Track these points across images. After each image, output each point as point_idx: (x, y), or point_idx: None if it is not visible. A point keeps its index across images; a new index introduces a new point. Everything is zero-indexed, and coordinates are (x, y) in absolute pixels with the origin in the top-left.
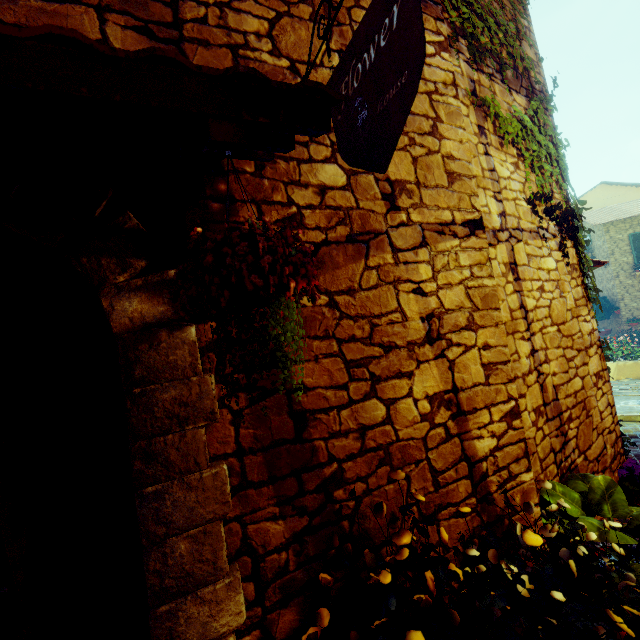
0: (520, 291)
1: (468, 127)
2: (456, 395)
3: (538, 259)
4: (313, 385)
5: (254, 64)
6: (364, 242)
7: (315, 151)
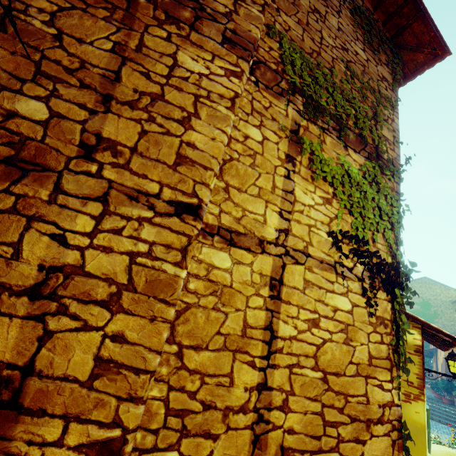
0: (275, 311)
1: (272, 150)
2: (25, 377)
3: (323, 291)
4: None
5: (21, 22)
6: (24, 169)
7: (30, 88)
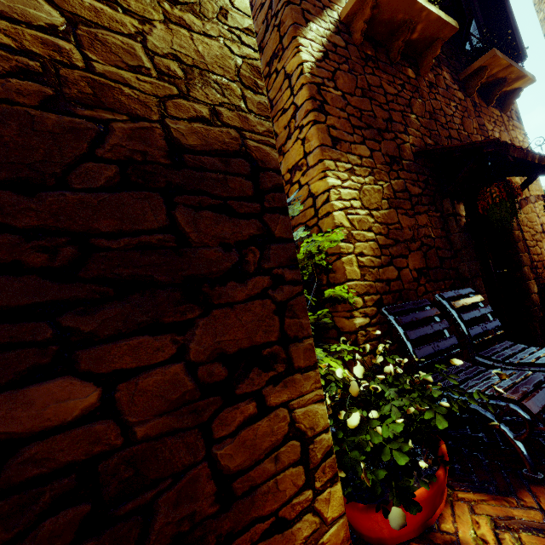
0: None
1: None
2: None
3: None
4: (528, 240)
5: None
6: (526, 200)
7: None
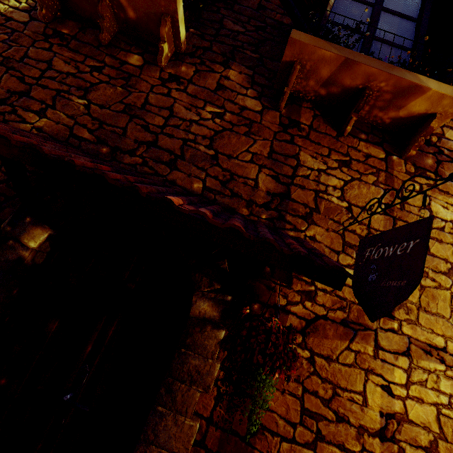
0: None
1: None
2: None
3: None
4: (273, 408)
5: (325, 201)
6: (354, 329)
7: (342, 258)
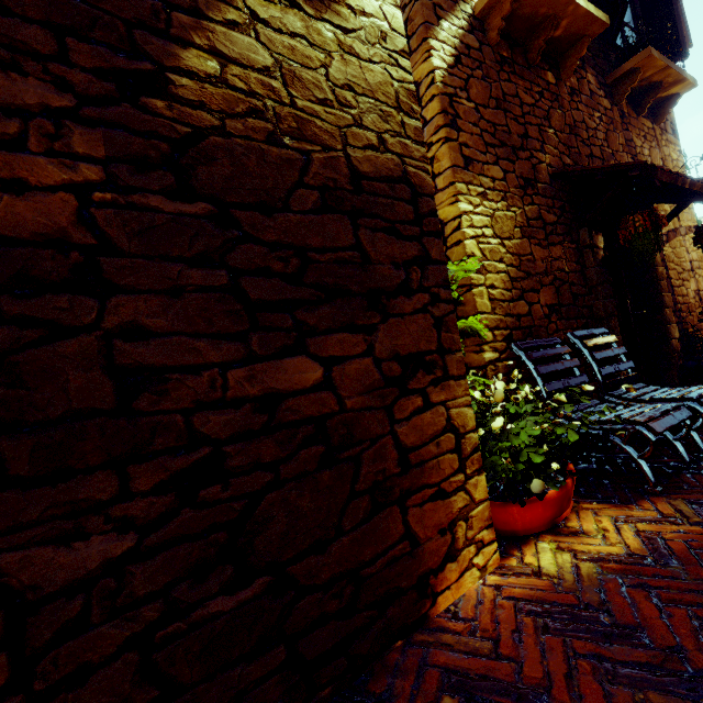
0: None
1: None
2: (699, 293)
3: None
4: (673, 278)
5: None
6: (675, 232)
7: None
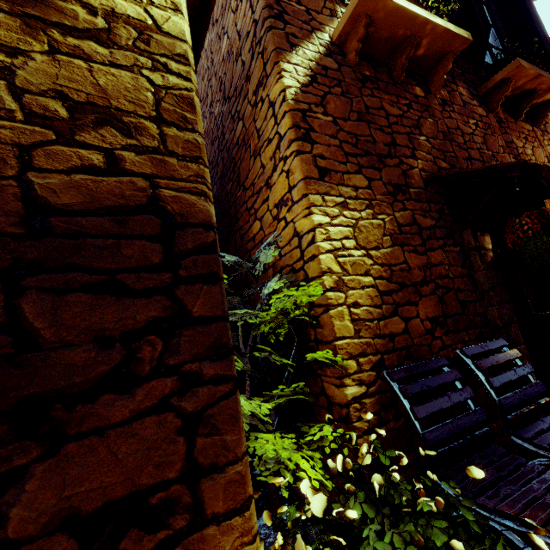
0: None
1: None
2: None
3: None
4: None
5: None
6: None
7: None
